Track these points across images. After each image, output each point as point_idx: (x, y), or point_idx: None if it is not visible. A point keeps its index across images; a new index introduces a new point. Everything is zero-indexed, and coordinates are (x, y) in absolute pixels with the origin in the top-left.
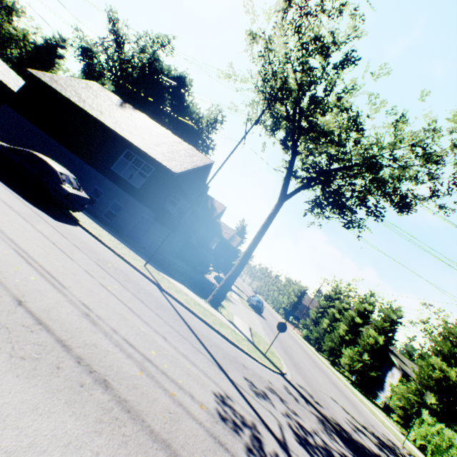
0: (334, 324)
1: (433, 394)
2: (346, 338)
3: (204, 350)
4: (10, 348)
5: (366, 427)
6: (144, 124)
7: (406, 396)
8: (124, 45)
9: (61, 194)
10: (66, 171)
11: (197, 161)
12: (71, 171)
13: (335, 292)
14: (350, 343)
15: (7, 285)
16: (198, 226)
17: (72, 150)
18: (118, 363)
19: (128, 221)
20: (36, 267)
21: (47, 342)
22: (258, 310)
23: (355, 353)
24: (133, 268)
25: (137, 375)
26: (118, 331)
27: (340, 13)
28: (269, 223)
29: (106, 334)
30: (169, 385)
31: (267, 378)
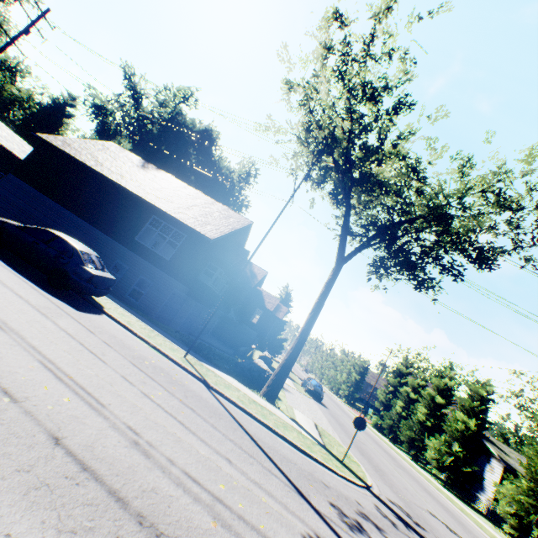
0: (410, 407)
1: None
2: (428, 424)
3: (276, 470)
4: (55, 519)
5: None
6: (171, 185)
7: (517, 499)
8: (142, 100)
9: (83, 277)
10: (88, 248)
11: (234, 222)
12: (87, 244)
13: (405, 365)
14: (434, 429)
15: (38, 417)
16: (236, 297)
17: (89, 220)
18: (186, 513)
19: (157, 300)
20: (67, 382)
21: (98, 498)
22: (317, 396)
23: (442, 443)
24: (172, 362)
25: (211, 528)
26: (176, 461)
27: (391, 58)
28: (328, 291)
29: (163, 469)
30: (251, 537)
31: (354, 497)
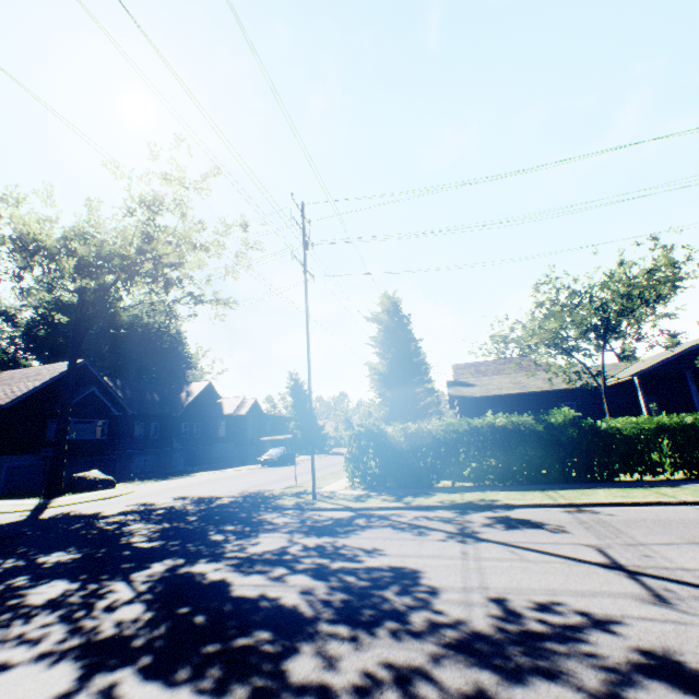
0: None
1: (380, 403)
2: None
3: None
4: None
5: (202, 496)
6: None
7: None
8: (16, 316)
9: None
10: None
11: (56, 373)
12: None
13: None
14: None
15: None
16: (172, 426)
17: None
18: None
19: None
20: None
21: None
22: (270, 462)
23: None
24: None
25: None
26: None
27: None
28: (68, 382)
29: None
30: None
31: None
